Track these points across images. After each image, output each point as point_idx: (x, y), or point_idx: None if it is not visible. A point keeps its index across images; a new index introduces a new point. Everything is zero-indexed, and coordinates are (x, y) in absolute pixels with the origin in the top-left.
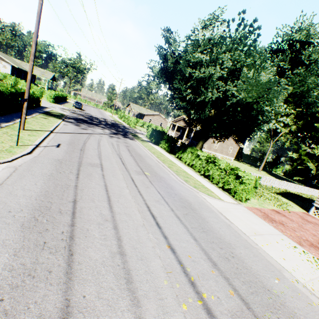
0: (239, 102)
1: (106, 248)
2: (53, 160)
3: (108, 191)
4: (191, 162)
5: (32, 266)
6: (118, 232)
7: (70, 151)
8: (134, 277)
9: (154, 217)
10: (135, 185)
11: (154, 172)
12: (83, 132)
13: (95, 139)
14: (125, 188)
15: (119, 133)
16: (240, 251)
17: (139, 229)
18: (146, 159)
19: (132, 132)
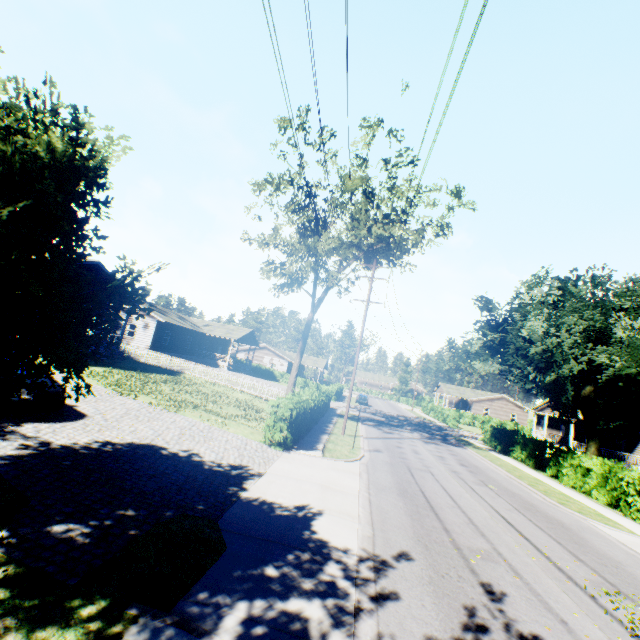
0: (620, 372)
1: (459, 518)
2: (384, 461)
3: (447, 491)
4: (578, 480)
5: (416, 510)
6: (466, 514)
7: (392, 456)
8: (487, 535)
9: (504, 517)
10: (475, 492)
11: (502, 487)
12: (390, 436)
13: (407, 444)
14: (464, 492)
15: (434, 436)
16: (635, 570)
17: (487, 519)
18: (487, 472)
19: (454, 435)
